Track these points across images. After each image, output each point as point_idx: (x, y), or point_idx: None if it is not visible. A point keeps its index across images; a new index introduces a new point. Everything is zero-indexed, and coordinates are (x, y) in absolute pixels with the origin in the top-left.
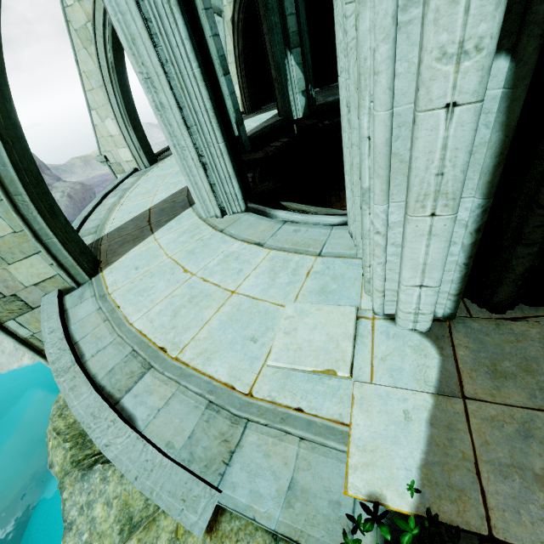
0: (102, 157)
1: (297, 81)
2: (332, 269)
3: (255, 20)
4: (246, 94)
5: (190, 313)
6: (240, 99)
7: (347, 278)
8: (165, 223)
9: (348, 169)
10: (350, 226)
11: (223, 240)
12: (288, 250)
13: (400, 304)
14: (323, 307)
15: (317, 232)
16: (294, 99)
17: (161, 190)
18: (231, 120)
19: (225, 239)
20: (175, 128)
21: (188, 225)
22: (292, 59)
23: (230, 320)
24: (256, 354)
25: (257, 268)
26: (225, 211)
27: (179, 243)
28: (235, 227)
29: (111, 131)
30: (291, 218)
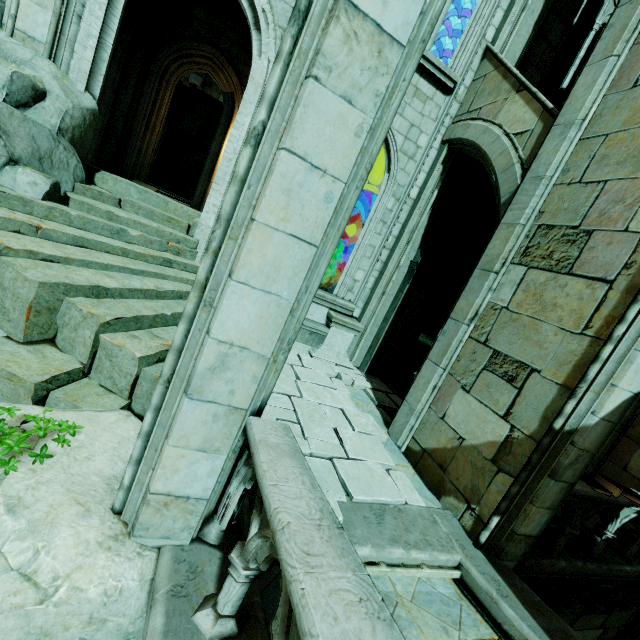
0: None
1: None
2: None
3: None
4: None
5: None
6: None
7: None
8: None
9: None
10: None
11: None
12: None
13: None
14: None
15: None
16: None
17: None
18: None
19: None
20: None
21: None
22: None
23: None
24: None
25: None
26: None
27: None
28: None
29: None
30: None
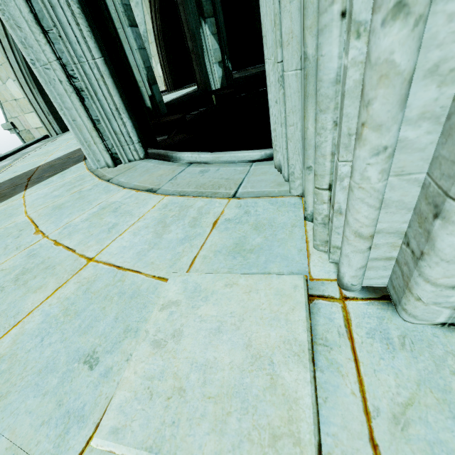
0: (8, 124)
1: (213, 51)
2: (254, 214)
3: (173, 4)
4: (167, 72)
5: (4, 301)
6: (163, 78)
7: (278, 225)
8: (45, 179)
9: (271, 41)
10: (277, 153)
11: (106, 189)
12: (189, 194)
13: (434, 265)
14: (238, 279)
15: (231, 170)
16: (211, 70)
17: (60, 150)
18: (142, 77)
19: (109, 188)
20: (28, 34)
21: (71, 178)
22: (207, 29)
23: (64, 314)
24: (83, 401)
25: (140, 220)
26: (119, 158)
27: (49, 198)
28: (126, 174)
29: (15, 94)
30: (199, 158)
